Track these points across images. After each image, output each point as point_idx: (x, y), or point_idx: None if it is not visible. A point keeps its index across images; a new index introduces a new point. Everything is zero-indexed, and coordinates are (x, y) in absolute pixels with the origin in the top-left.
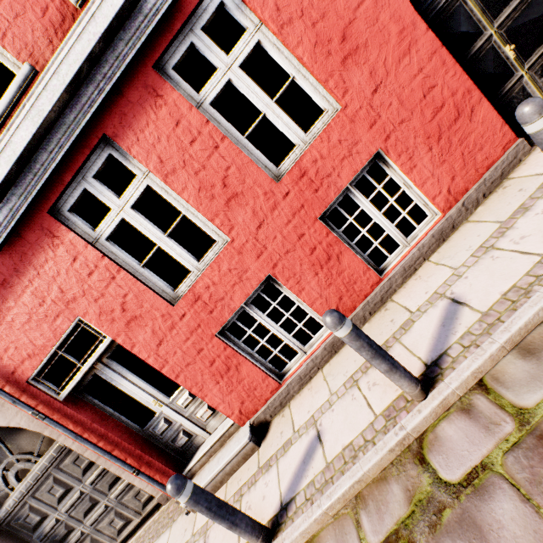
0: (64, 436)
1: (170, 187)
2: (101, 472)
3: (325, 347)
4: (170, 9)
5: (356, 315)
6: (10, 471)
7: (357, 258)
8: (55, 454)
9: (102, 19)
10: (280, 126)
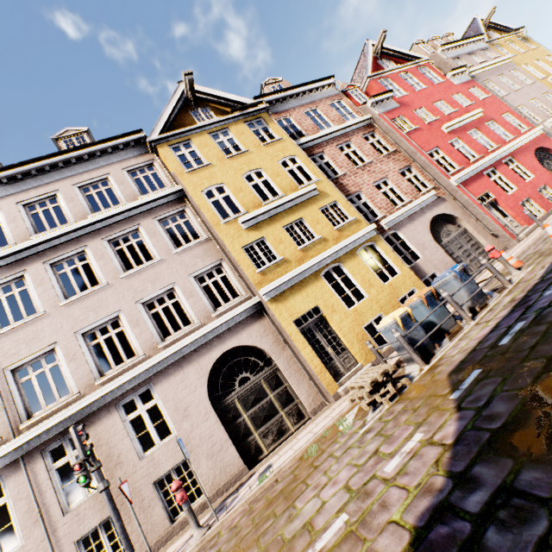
0: (469, 224)
1: (505, 177)
2: (473, 243)
3: (546, 214)
4: (504, 156)
5: (551, 210)
6: (445, 233)
7: (546, 200)
8: (460, 232)
9: (498, 153)
10: (523, 176)
